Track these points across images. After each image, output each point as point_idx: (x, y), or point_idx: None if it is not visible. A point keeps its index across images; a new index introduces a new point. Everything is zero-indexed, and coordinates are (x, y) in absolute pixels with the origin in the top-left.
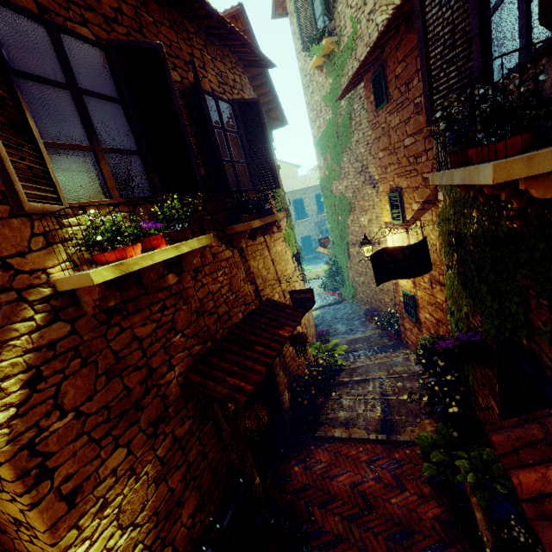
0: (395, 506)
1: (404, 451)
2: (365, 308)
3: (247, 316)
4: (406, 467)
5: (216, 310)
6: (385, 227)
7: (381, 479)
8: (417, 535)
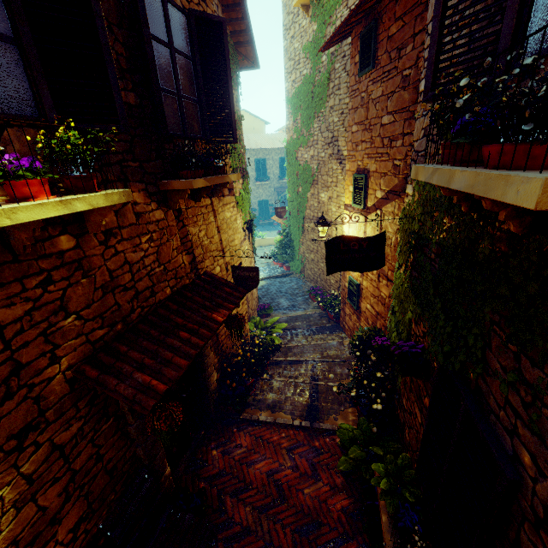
0: (307, 497)
1: (325, 439)
2: (310, 285)
3: (177, 291)
4: (324, 456)
5: (135, 284)
6: (343, 208)
7: (298, 468)
8: (323, 527)
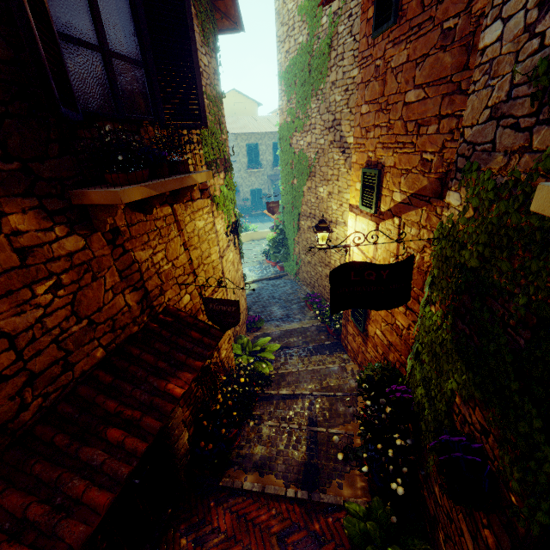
0: None
1: (327, 519)
2: (306, 290)
3: (116, 348)
4: (326, 548)
5: (25, 364)
6: (346, 206)
7: None
8: None
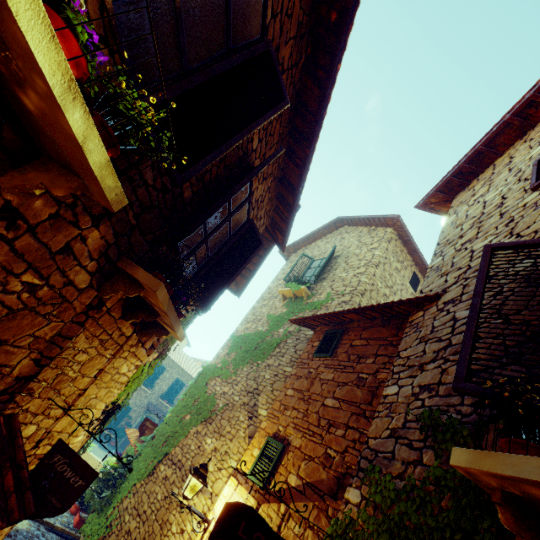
0: None
1: None
2: None
3: None
4: None
5: None
6: (225, 473)
7: None
8: None
